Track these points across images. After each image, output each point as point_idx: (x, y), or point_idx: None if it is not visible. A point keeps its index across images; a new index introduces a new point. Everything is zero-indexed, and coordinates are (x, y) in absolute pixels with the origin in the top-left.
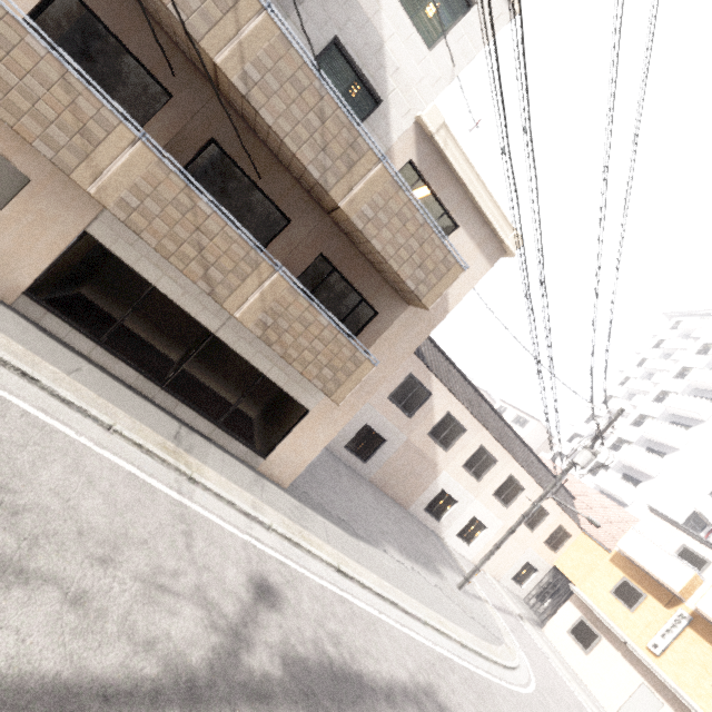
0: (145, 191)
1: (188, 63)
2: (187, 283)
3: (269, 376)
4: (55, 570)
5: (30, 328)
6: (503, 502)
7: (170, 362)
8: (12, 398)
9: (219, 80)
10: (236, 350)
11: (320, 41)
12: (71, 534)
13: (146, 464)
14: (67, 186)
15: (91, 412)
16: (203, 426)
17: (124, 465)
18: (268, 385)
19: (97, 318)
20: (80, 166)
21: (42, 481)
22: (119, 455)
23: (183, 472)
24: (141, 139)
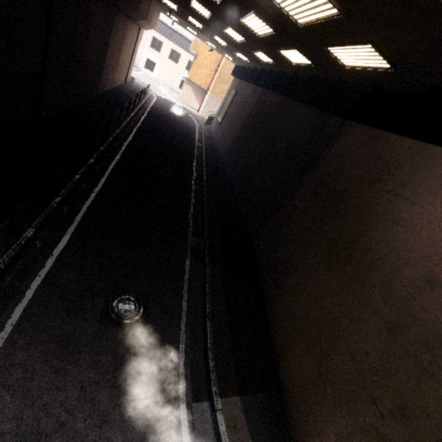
0: None
1: None
2: None
3: None
4: None
5: None
6: (157, 51)
7: None
8: None
9: None
10: None
11: None
12: None
13: None
14: None
15: None
16: None
17: None
18: None
19: None
20: None
21: None
22: None
23: None
24: None
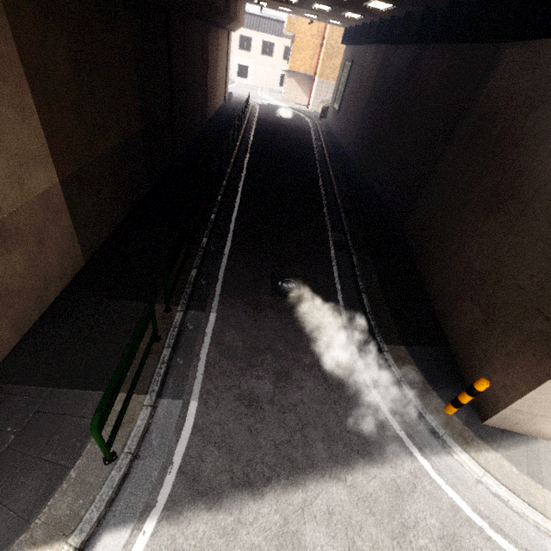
0: None
1: None
2: None
3: None
4: None
5: None
6: (247, 50)
7: None
8: None
9: None
10: None
11: None
12: None
13: None
14: None
15: None
16: None
17: None
18: None
19: None
20: None
21: None
22: None
23: None
24: None
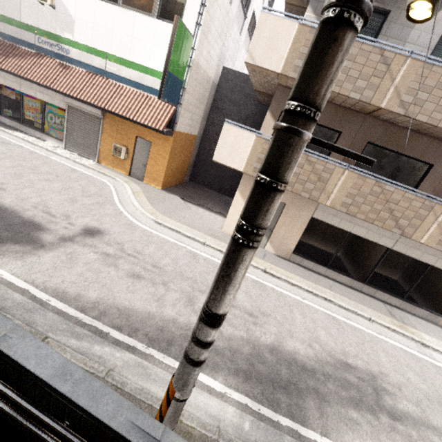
0: (353, 194)
1: (346, 110)
2: (368, 225)
3: (436, 266)
4: (441, 425)
5: (301, 269)
6: None
7: (365, 268)
8: (335, 315)
9: (376, 112)
10: (407, 255)
11: (433, 39)
12: (424, 399)
13: (398, 339)
14: (300, 200)
15: (358, 312)
16: (394, 301)
17: (394, 343)
18: (434, 270)
19: (323, 255)
20: (320, 195)
21: (385, 364)
22: (386, 336)
23: (416, 340)
24: (347, 169)
